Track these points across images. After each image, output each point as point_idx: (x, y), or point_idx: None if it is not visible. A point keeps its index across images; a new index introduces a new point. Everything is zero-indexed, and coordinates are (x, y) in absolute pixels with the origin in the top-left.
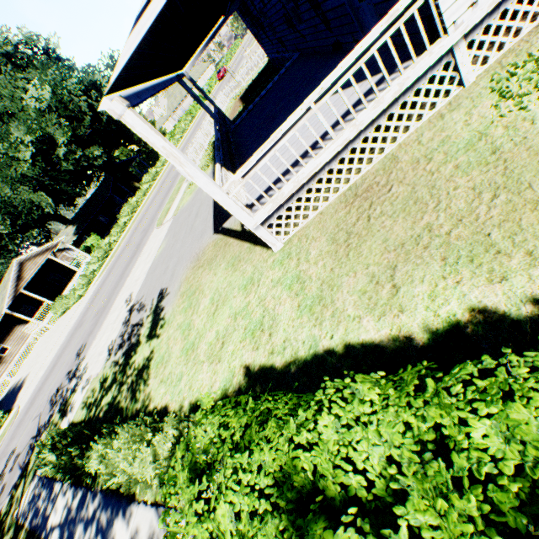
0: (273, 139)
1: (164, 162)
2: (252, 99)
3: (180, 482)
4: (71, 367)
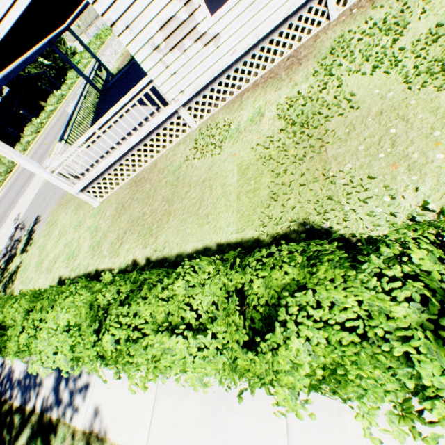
0: (75, 146)
1: (70, 85)
2: None
3: None
4: None
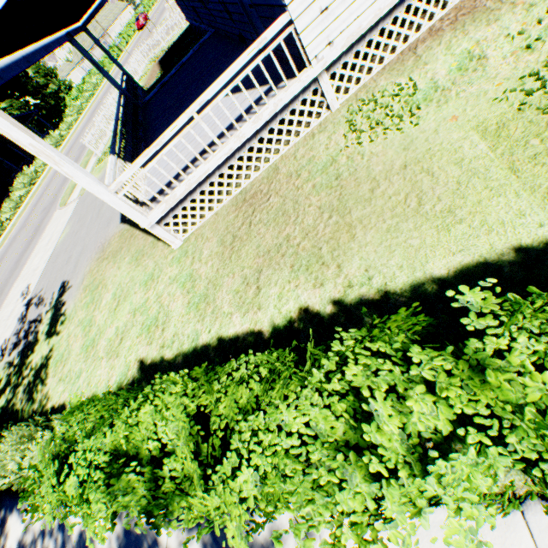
0: (158, 143)
1: (71, 124)
2: (170, 67)
3: (41, 469)
4: None
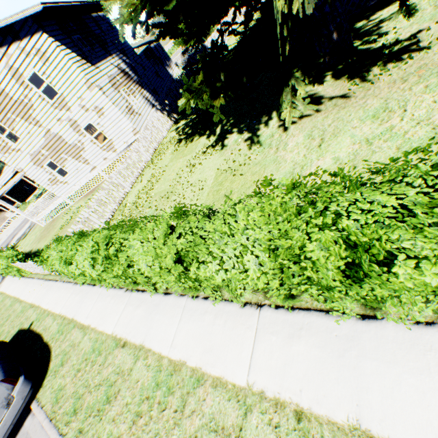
0: (31, 207)
1: None
2: None
3: None
4: (10, 241)
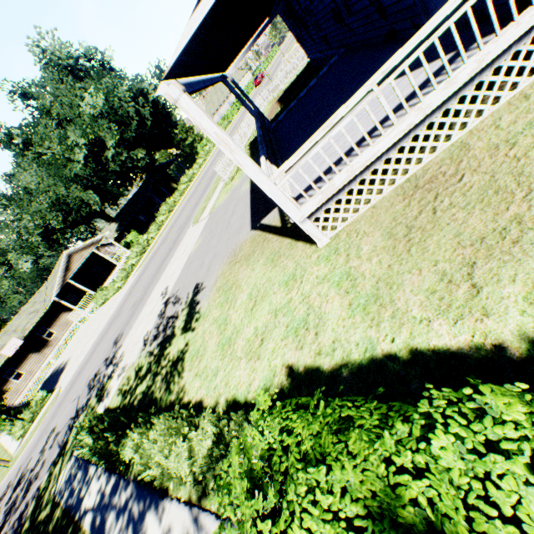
0: (328, 125)
1: (201, 164)
2: (290, 100)
3: (236, 492)
4: (108, 354)
